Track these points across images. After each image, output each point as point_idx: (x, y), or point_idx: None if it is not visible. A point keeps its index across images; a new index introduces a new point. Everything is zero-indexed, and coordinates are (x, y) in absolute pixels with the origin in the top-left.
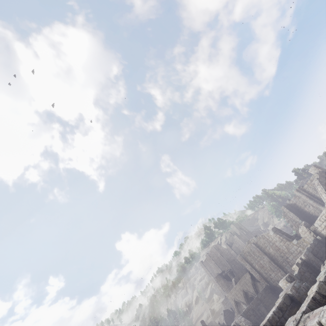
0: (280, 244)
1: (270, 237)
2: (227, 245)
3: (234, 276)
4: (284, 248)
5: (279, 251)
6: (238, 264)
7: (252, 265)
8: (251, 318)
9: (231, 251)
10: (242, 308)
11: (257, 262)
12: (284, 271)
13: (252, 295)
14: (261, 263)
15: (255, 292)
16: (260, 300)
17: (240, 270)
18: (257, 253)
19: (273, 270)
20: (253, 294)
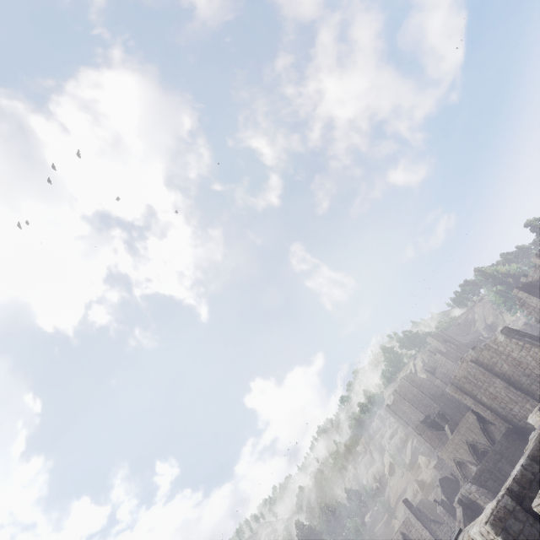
0: (521, 354)
1: (499, 345)
2: (427, 373)
3: (447, 421)
4: (529, 360)
5: (522, 367)
6: (451, 401)
7: (476, 398)
8: (489, 485)
9: (435, 382)
10: (471, 472)
11: (485, 392)
12: (537, 399)
13: (485, 447)
14: (491, 391)
15: (490, 442)
16: (499, 454)
17: (456, 410)
18: (482, 376)
19: (515, 401)
20: (486, 445)
